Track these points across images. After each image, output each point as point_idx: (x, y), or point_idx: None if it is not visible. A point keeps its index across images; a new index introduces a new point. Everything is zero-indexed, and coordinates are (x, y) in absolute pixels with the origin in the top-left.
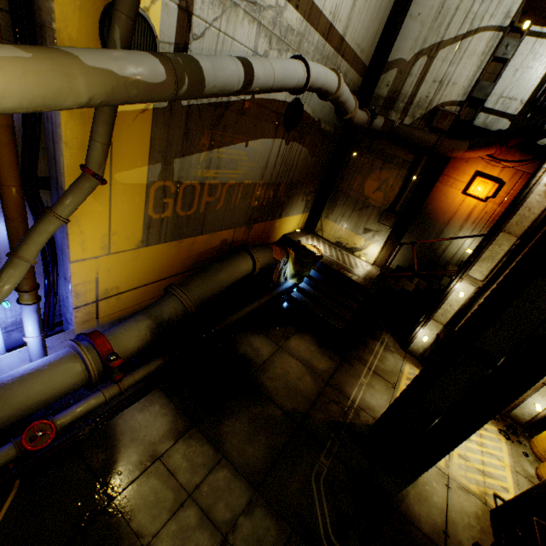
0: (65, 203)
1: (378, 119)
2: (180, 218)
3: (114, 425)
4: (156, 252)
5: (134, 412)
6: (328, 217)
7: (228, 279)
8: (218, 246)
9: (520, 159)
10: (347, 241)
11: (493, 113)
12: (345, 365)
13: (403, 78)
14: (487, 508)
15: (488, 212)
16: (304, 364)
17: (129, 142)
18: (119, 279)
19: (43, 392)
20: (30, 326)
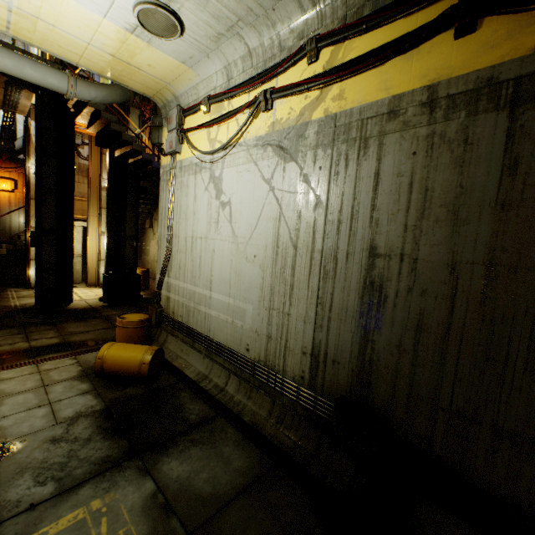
0: None
1: None
2: None
3: None
4: None
5: None
6: None
7: None
8: None
9: (17, 167)
10: None
11: None
12: None
13: None
14: None
15: (21, 198)
16: None
17: None
18: None
19: None
20: None
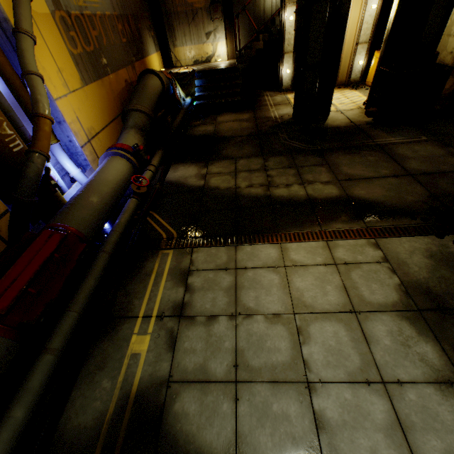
0: (23, 19)
1: None
2: (89, 55)
3: (169, 181)
4: (94, 92)
5: (172, 174)
6: (175, 45)
7: (154, 92)
8: (126, 87)
9: None
10: (201, 56)
11: None
12: (258, 111)
13: None
14: (363, 109)
15: None
16: (236, 121)
17: None
18: (89, 119)
19: (118, 174)
20: (68, 163)
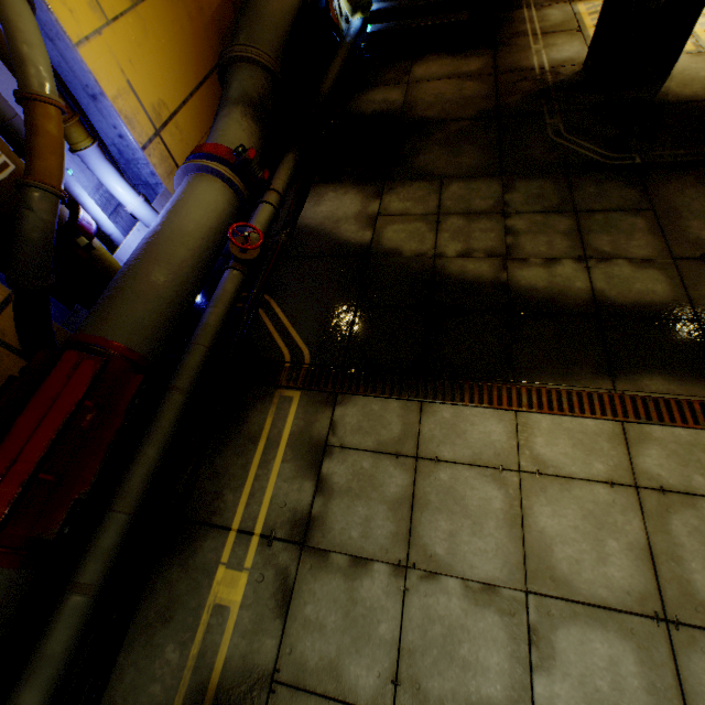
0: None
1: None
2: None
3: (305, 226)
4: (162, 15)
5: (312, 210)
6: None
7: (283, 9)
8: None
9: None
10: None
11: None
12: (502, 50)
13: None
14: None
15: None
16: (452, 79)
17: None
18: (155, 85)
19: (206, 217)
20: (118, 187)
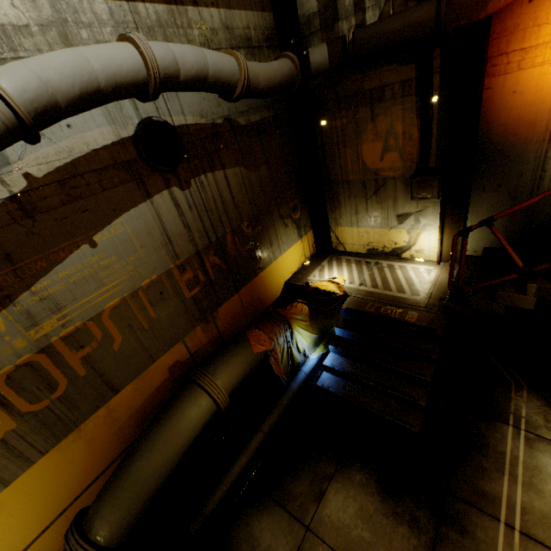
0: None
1: (316, 53)
2: (45, 411)
3: None
4: (39, 473)
5: None
6: (339, 223)
7: (165, 459)
8: (169, 377)
9: None
10: (382, 244)
11: None
12: (450, 536)
13: None
14: None
15: None
16: None
17: None
18: None
19: None
20: None
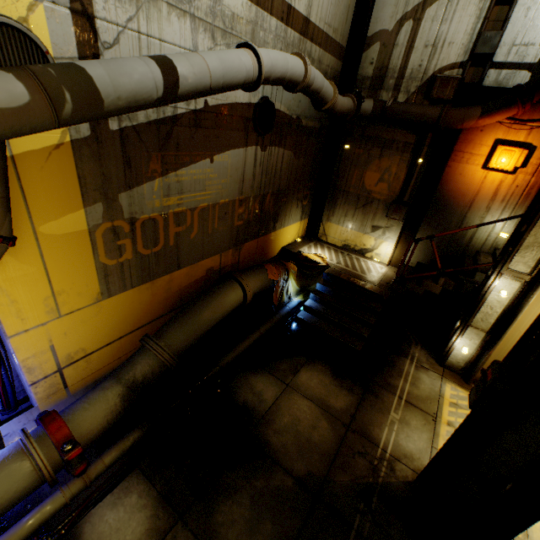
0: None
1: (366, 103)
2: (146, 258)
3: (78, 533)
4: (124, 300)
5: (105, 509)
6: (330, 219)
7: (213, 317)
8: (204, 276)
9: None
10: (355, 243)
11: (506, 66)
12: (370, 398)
13: (388, 50)
14: None
15: (519, 185)
16: (317, 405)
17: (48, 187)
18: (83, 340)
19: None
20: None
